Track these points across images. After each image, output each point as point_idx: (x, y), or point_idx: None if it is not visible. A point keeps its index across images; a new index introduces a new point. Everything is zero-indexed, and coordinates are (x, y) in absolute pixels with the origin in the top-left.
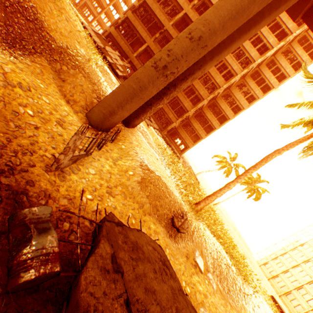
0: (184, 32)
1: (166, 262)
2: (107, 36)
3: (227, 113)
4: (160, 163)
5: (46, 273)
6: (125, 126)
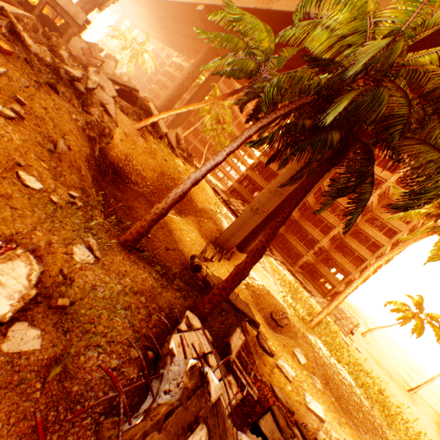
0: (266, 189)
1: (248, 307)
2: (232, 190)
3: (378, 239)
4: (272, 282)
5: (199, 265)
6: (240, 252)
